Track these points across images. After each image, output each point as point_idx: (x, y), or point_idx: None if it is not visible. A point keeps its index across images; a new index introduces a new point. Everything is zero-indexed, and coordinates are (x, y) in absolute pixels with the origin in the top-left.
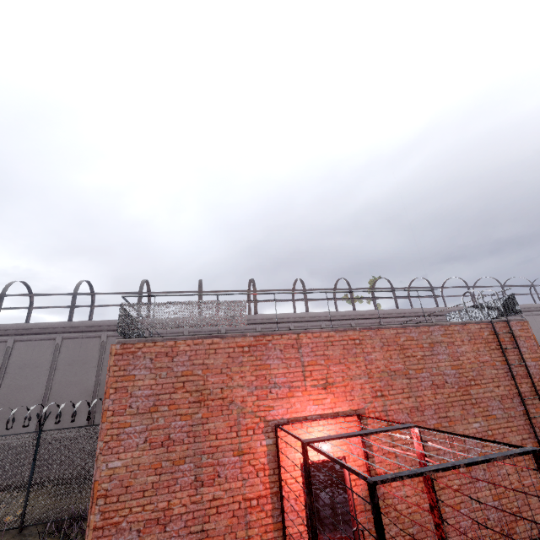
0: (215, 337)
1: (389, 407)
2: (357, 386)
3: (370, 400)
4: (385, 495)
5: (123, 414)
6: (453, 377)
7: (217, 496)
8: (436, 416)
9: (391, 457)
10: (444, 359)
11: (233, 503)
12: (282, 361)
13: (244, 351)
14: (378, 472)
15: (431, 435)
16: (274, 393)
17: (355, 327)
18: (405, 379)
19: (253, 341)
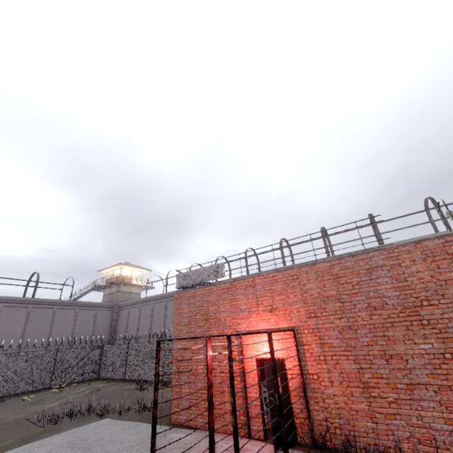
0: (211, 286)
1: (321, 325)
2: (294, 310)
3: (305, 320)
4: (315, 390)
5: (180, 325)
6: (396, 299)
7: (215, 368)
8: (371, 335)
9: (321, 363)
10: (385, 282)
11: (222, 373)
12: (244, 296)
13: (225, 291)
14: (310, 372)
15: (364, 351)
16: (240, 315)
17: (294, 266)
18: (338, 303)
19: (229, 285)
